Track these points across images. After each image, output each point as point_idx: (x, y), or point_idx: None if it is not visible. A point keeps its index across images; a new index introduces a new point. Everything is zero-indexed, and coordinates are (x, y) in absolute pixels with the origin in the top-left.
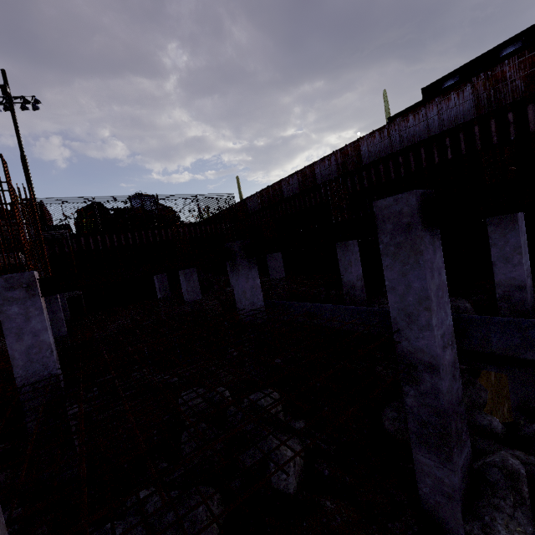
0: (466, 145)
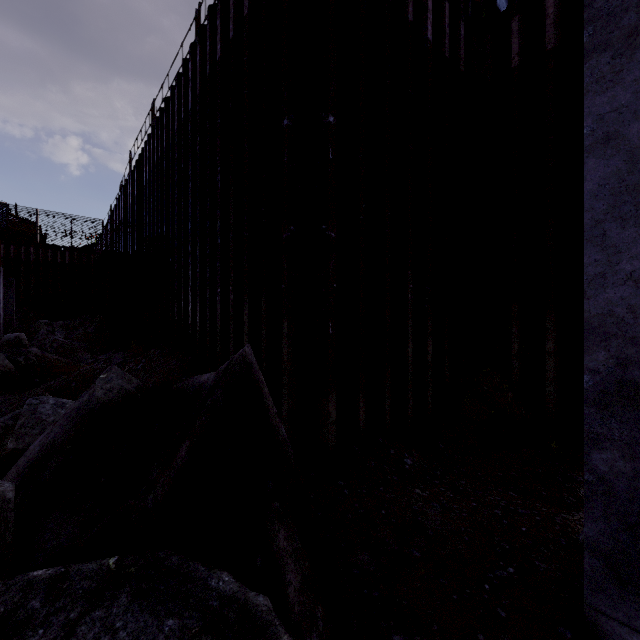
0: (140, 180)
